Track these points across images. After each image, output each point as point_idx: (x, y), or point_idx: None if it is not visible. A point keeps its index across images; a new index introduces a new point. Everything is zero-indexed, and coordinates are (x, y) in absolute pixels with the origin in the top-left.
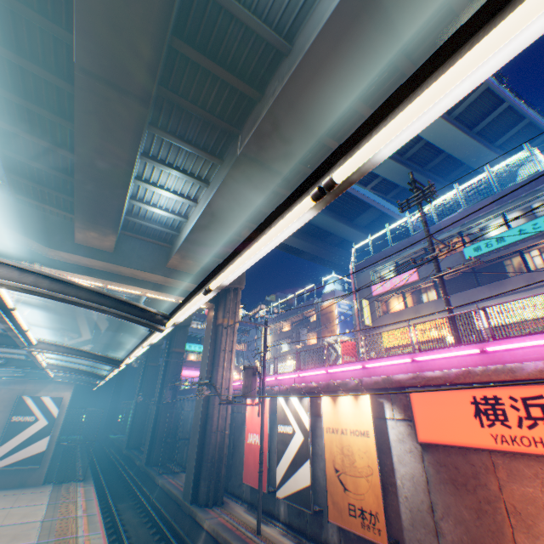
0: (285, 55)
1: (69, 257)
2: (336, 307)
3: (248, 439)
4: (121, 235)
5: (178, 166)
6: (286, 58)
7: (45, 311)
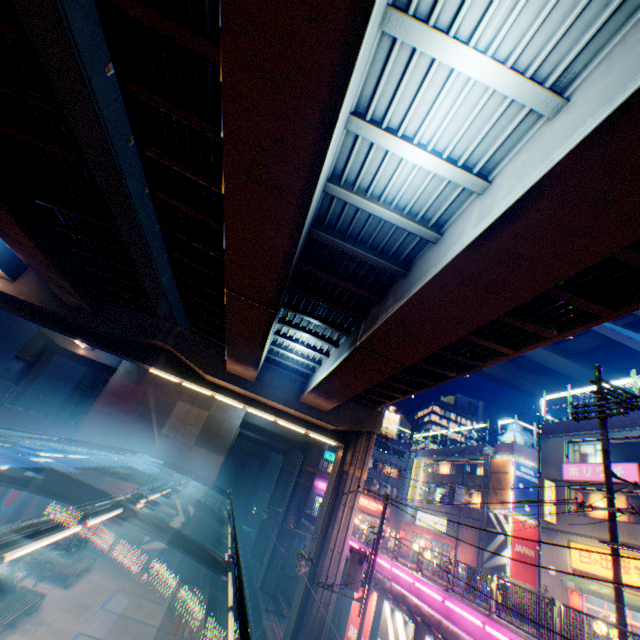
0: (401, 276)
1: (220, 382)
2: (512, 467)
3: (349, 629)
4: (264, 363)
5: (310, 328)
6: (403, 278)
7: (202, 410)
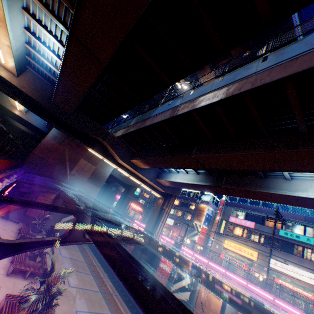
0: (261, 178)
1: (124, 164)
2: (206, 210)
3: (161, 264)
4: None
5: None
6: (260, 178)
7: (92, 165)
